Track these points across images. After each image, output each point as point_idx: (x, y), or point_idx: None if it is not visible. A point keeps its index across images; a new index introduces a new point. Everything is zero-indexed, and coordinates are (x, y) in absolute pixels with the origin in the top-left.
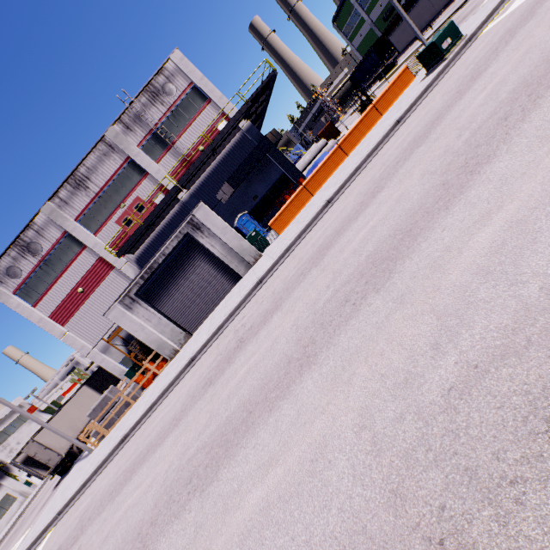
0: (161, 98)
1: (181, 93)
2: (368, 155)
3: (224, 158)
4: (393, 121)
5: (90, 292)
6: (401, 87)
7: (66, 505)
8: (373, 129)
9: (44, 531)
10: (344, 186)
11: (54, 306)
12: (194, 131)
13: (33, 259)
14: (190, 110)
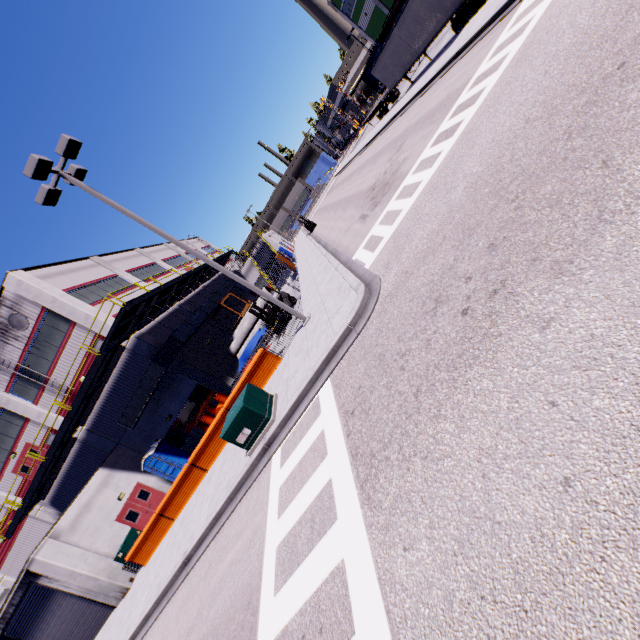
0: (13, 332)
1: (36, 321)
2: (156, 601)
3: (117, 382)
4: (191, 541)
5: (13, 539)
6: (263, 375)
7: None
8: (226, 448)
9: None
10: (136, 635)
11: None
12: (68, 361)
13: None
14: (55, 337)
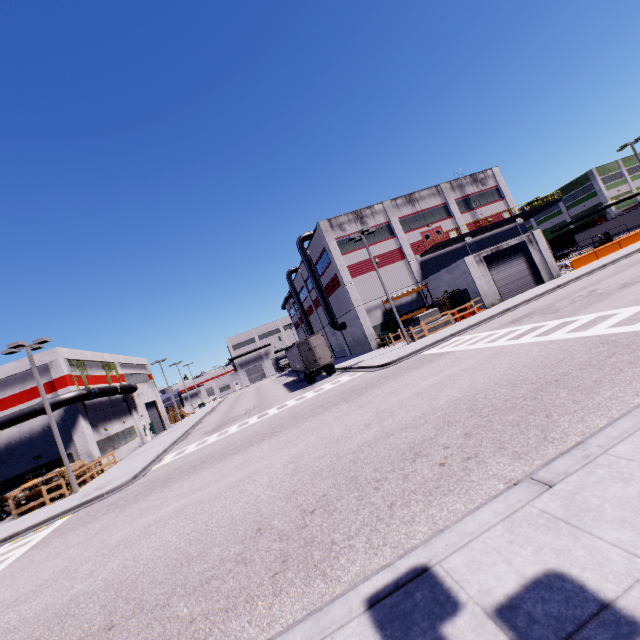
0: (477, 184)
1: (489, 187)
2: None
3: (500, 233)
4: None
5: (381, 266)
6: None
7: (458, 332)
8: None
9: (438, 341)
10: None
11: (354, 262)
12: (488, 210)
13: (360, 226)
14: (490, 198)
